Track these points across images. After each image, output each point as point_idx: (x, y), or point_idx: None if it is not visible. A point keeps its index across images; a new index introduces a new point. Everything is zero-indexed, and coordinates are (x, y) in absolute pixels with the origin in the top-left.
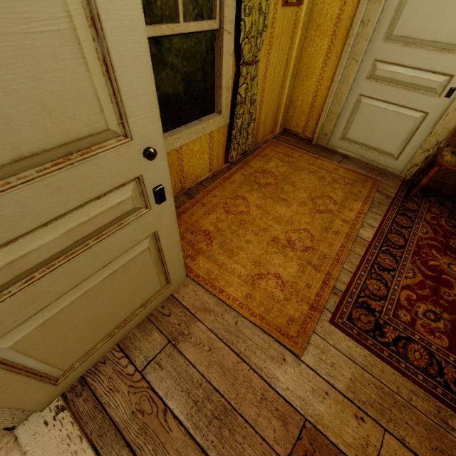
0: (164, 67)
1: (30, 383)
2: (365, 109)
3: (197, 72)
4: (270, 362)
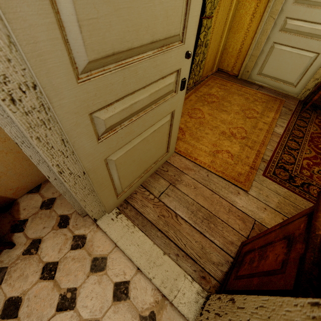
0: None
1: (112, 191)
2: (277, 52)
3: None
4: (231, 194)
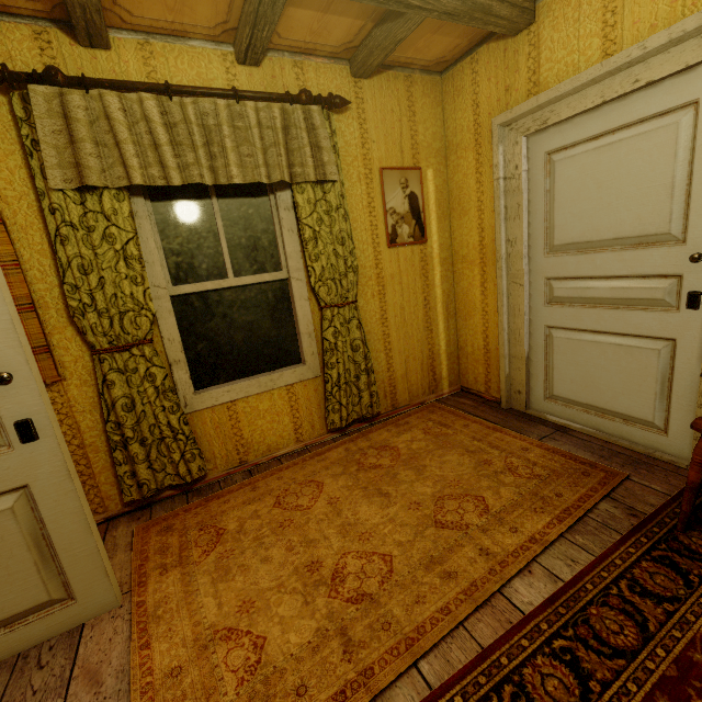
0: (214, 317)
1: None
2: (564, 346)
3: (263, 320)
4: None
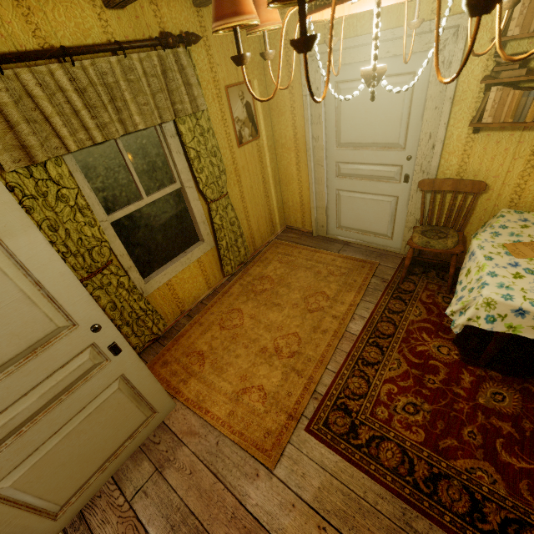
0: (140, 229)
1: (31, 518)
2: (346, 200)
3: (171, 220)
4: (244, 479)
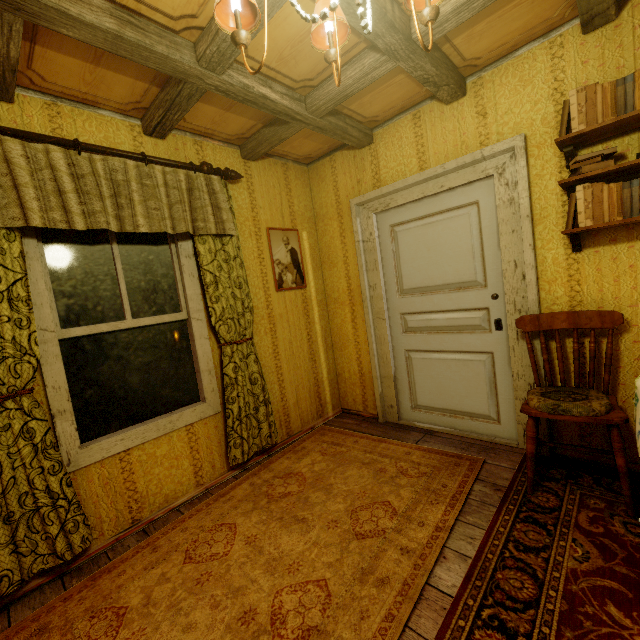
0: (107, 360)
1: None
2: (420, 364)
3: (161, 360)
4: None
